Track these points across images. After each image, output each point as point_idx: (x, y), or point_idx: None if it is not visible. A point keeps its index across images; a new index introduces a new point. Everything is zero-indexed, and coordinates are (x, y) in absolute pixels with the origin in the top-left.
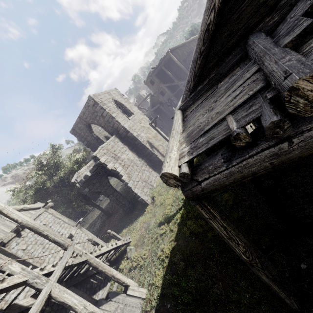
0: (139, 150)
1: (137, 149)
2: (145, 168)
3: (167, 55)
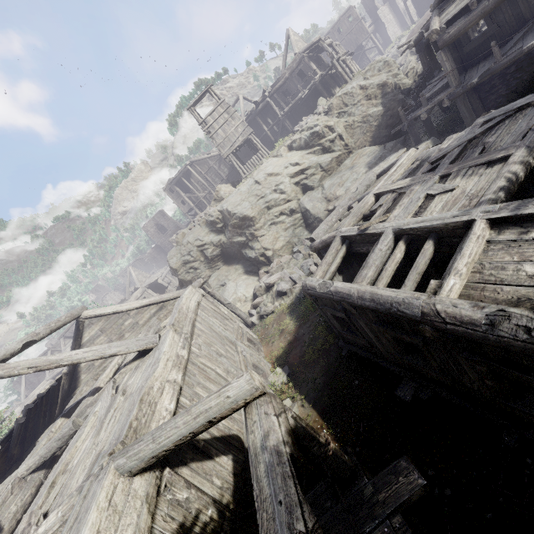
0: (396, 15)
1: (396, 14)
2: (396, 27)
3: None
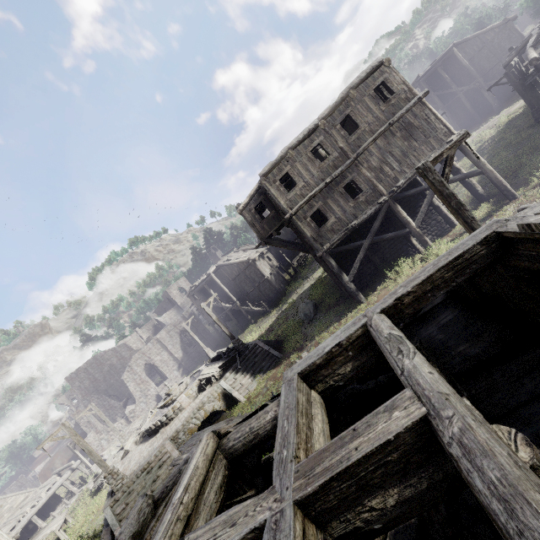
0: None
1: None
2: None
3: (450, 52)
